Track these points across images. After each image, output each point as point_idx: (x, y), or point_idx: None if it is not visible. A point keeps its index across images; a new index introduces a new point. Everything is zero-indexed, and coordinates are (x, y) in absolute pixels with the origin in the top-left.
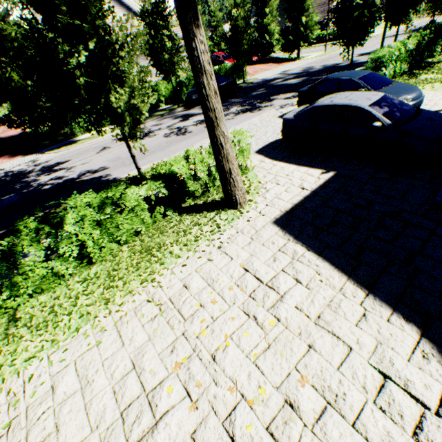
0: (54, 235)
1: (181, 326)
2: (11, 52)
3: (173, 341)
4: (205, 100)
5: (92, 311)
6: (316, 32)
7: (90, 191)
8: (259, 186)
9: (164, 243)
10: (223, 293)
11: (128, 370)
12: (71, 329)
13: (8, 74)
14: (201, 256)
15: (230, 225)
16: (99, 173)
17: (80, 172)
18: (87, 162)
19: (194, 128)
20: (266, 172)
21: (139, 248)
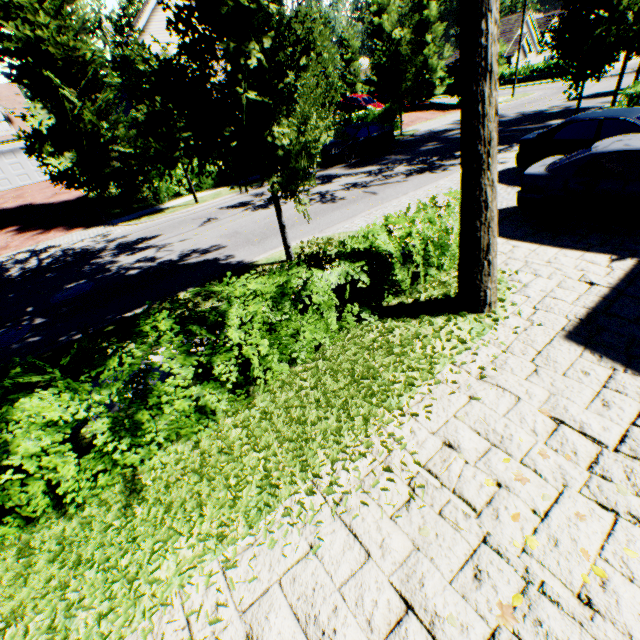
0: (210, 344)
1: (475, 525)
2: (82, 81)
3: (470, 556)
4: (478, 124)
5: (278, 481)
6: (501, 68)
7: (209, 279)
8: (503, 277)
9: (372, 365)
10: (532, 464)
11: (398, 613)
12: (248, 515)
13: (77, 111)
14: (454, 391)
15: (482, 339)
16: (212, 254)
17: (181, 251)
18: (188, 238)
19: (345, 193)
20: (504, 256)
21: (328, 371)
